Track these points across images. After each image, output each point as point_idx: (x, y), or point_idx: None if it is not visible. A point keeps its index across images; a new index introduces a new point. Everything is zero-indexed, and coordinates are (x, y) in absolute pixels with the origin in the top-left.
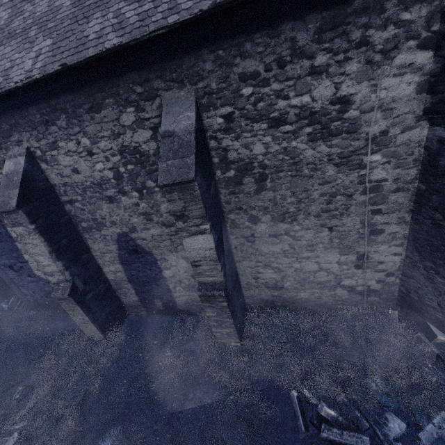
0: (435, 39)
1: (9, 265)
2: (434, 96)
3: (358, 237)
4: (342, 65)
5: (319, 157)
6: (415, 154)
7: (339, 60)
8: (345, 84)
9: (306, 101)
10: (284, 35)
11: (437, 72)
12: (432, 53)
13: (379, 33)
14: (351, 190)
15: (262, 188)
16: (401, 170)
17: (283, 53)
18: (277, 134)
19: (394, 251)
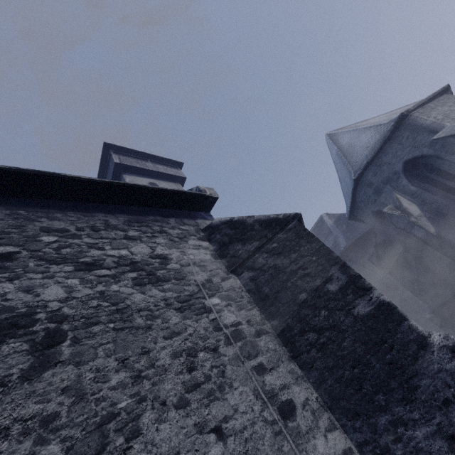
0: (206, 238)
1: None
2: (226, 258)
3: (273, 434)
4: (152, 238)
5: (153, 302)
6: (245, 297)
7: (149, 236)
8: (159, 248)
9: (125, 254)
10: (97, 217)
11: (218, 248)
12: (208, 243)
13: (171, 230)
14: (212, 341)
15: (48, 360)
16: (245, 311)
17: (97, 225)
18: (89, 277)
19: (338, 445)
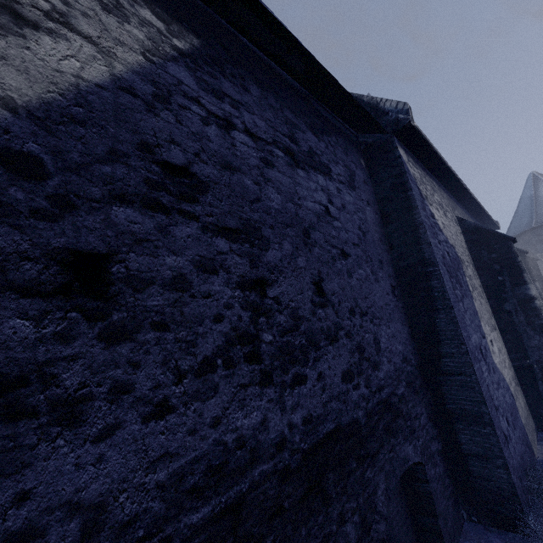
0: None
1: (479, 347)
2: None
3: None
4: None
5: None
6: None
7: None
8: None
9: None
10: None
11: None
12: None
13: None
14: None
15: None
16: None
17: None
18: None
19: None
